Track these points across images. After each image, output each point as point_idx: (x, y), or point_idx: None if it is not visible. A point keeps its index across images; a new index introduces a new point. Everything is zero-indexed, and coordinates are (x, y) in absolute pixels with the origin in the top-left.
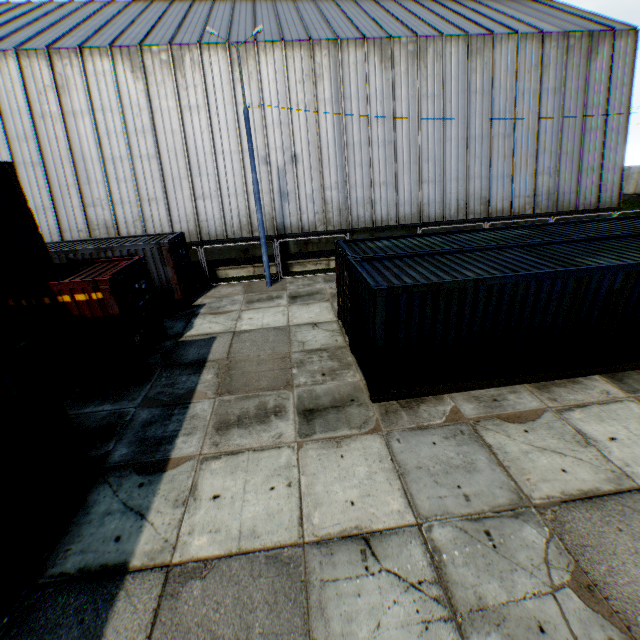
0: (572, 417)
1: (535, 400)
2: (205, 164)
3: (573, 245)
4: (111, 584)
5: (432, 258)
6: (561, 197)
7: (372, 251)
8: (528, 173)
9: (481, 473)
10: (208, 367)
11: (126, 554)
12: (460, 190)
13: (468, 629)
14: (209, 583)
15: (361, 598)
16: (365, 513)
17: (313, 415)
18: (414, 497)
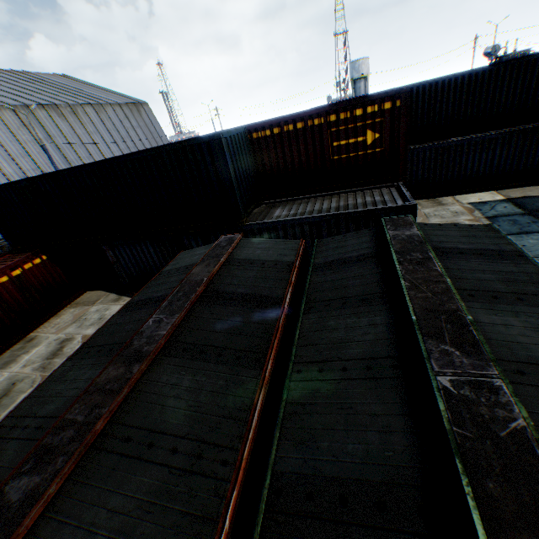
0: None
1: None
2: None
3: None
4: None
5: None
6: None
7: None
8: None
9: None
10: None
11: None
12: None
13: None
14: None
15: None
16: None
17: None
18: None
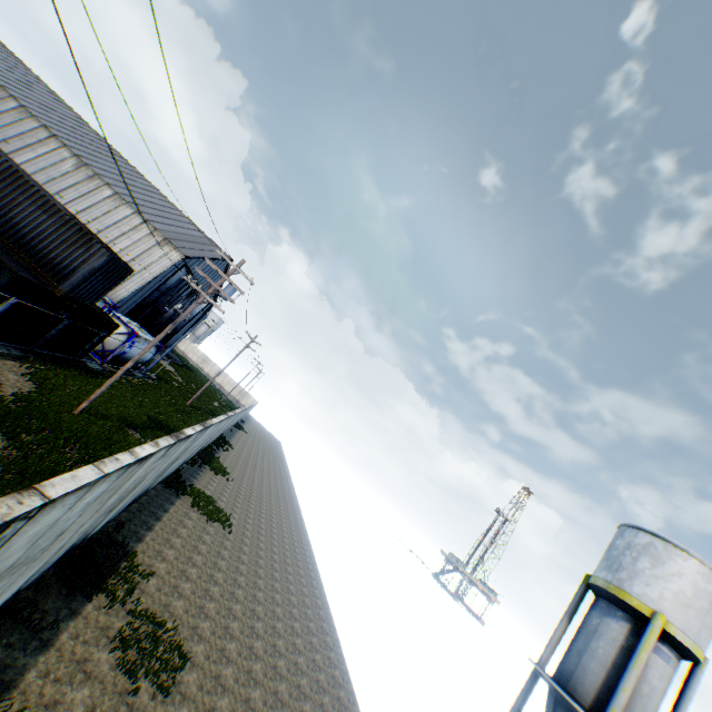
0: None
1: None
2: None
3: None
4: None
5: None
6: None
7: None
8: None
9: None
10: None
11: None
12: None
13: None
14: None
15: None
16: None
17: None
18: None
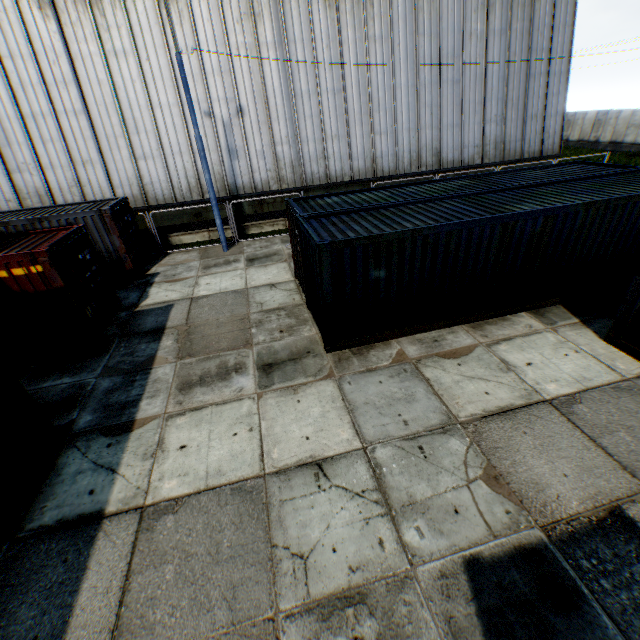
0: (499, 349)
1: (470, 338)
2: (142, 120)
3: (506, 193)
4: (90, 529)
5: (377, 212)
6: (508, 146)
7: (321, 208)
8: (477, 122)
9: (419, 402)
10: (167, 334)
11: (101, 503)
12: (412, 142)
13: (400, 520)
14: (181, 516)
15: (314, 510)
16: (318, 445)
17: (272, 369)
18: (361, 427)
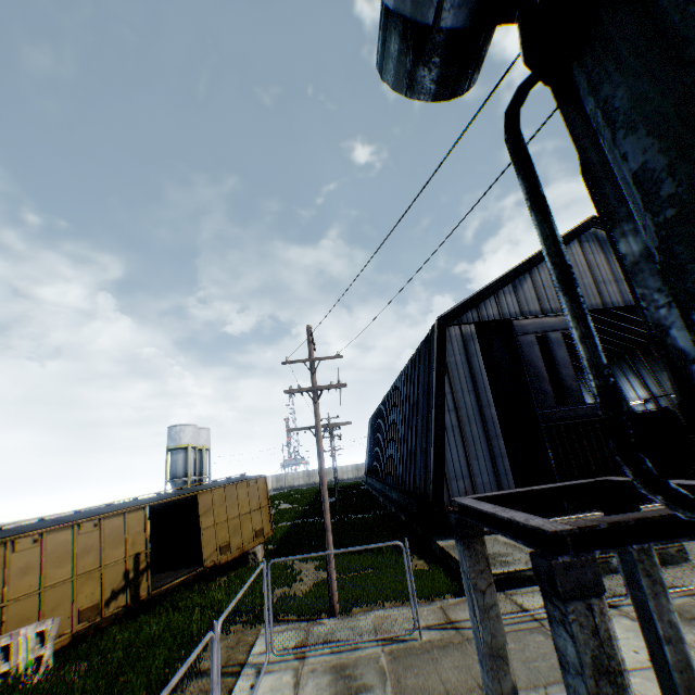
0: None
1: None
2: None
3: None
4: None
5: None
6: None
7: None
8: None
9: None
10: None
11: None
12: None
13: None
14: None
15: None
16: None
17: None
18: None
